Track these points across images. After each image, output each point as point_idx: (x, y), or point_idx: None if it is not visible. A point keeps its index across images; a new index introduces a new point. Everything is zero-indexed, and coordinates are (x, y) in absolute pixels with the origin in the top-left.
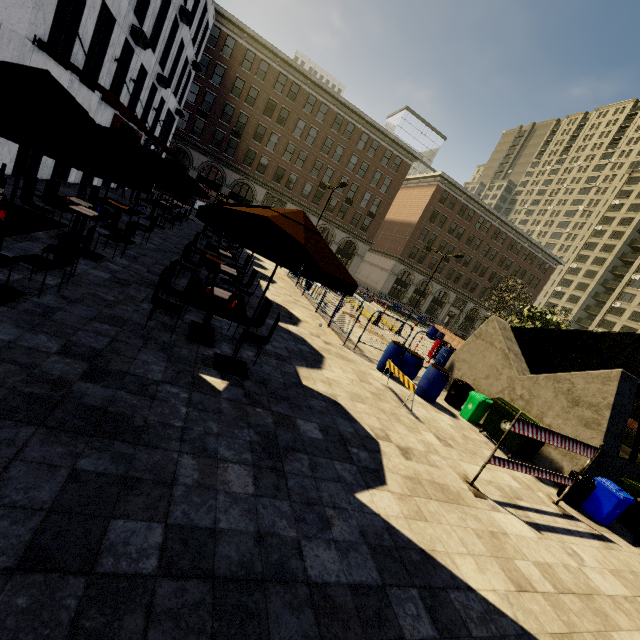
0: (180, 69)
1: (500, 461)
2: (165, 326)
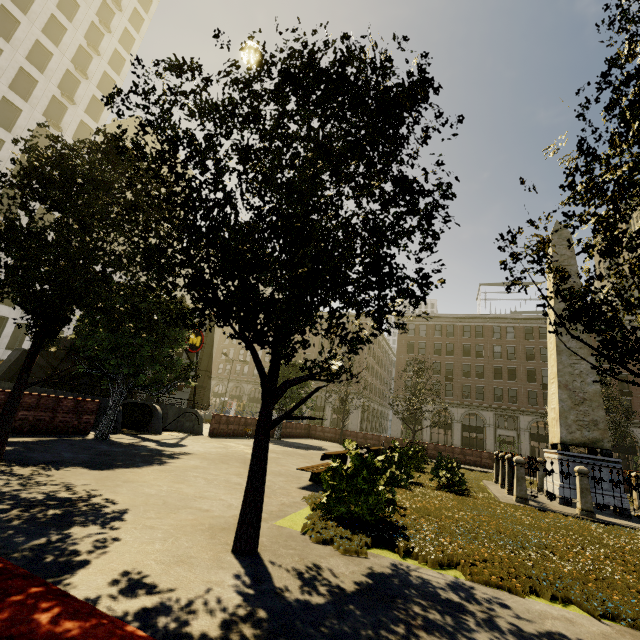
0: None
1: None
2: None
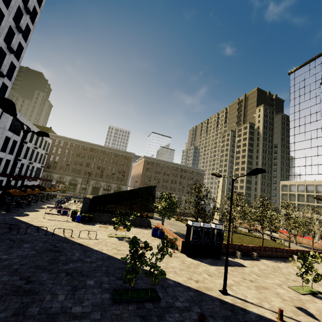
0: (39, 157)
1: (48, 213)
2: (0, 209)
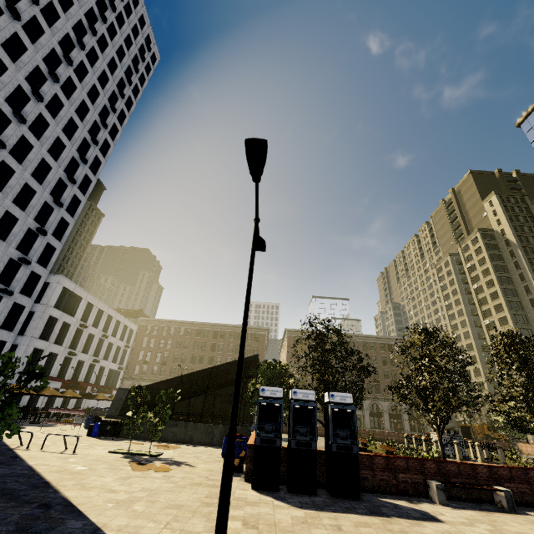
0: (114, 352)
1: (48, 422)
2: None
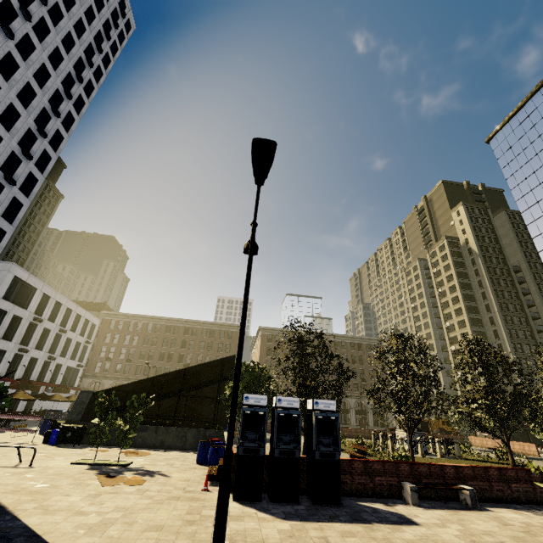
0: (73, 348)
1: None
2: None
